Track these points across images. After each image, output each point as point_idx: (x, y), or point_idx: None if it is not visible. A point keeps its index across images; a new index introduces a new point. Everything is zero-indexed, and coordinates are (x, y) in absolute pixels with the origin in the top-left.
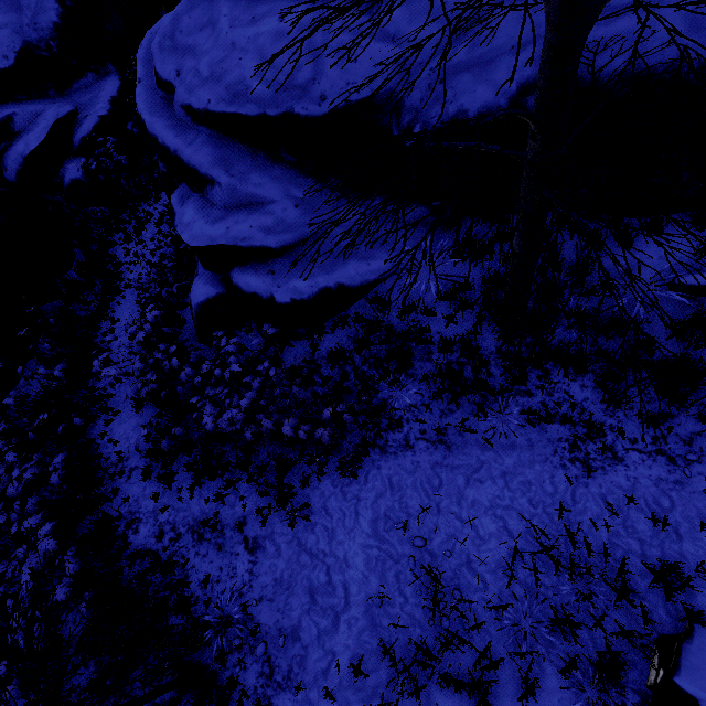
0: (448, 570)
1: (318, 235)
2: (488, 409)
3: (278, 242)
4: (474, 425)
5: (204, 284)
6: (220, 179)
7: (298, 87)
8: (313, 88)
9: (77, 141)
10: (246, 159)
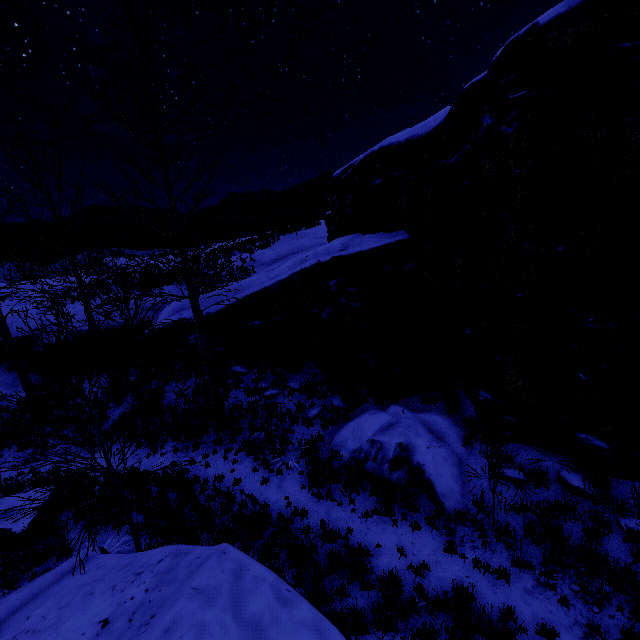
0: None
1: None
2: (7, 448)
3: None
4: None
5: None
6: None
7: None
8: None
9: None
10: None
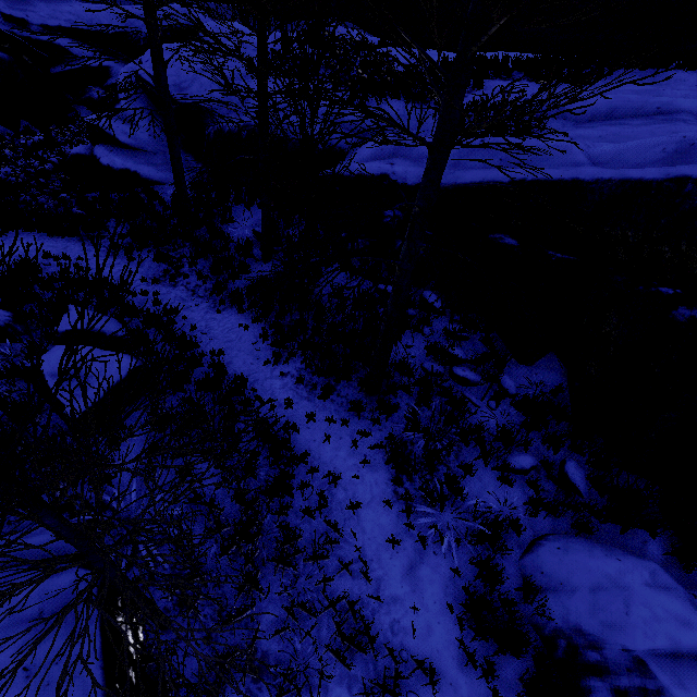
0: (44, 275)
1: (150, 153)
2: (147, 250)
3: (125, 140)
4: (135, 253)
5: (83, 146)
6: (122, 102)
7: (181, 88)
8: (185, 91)
9: (110, 83)
10: (143, 104)
